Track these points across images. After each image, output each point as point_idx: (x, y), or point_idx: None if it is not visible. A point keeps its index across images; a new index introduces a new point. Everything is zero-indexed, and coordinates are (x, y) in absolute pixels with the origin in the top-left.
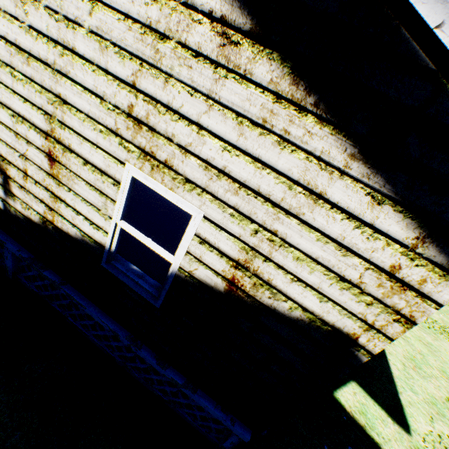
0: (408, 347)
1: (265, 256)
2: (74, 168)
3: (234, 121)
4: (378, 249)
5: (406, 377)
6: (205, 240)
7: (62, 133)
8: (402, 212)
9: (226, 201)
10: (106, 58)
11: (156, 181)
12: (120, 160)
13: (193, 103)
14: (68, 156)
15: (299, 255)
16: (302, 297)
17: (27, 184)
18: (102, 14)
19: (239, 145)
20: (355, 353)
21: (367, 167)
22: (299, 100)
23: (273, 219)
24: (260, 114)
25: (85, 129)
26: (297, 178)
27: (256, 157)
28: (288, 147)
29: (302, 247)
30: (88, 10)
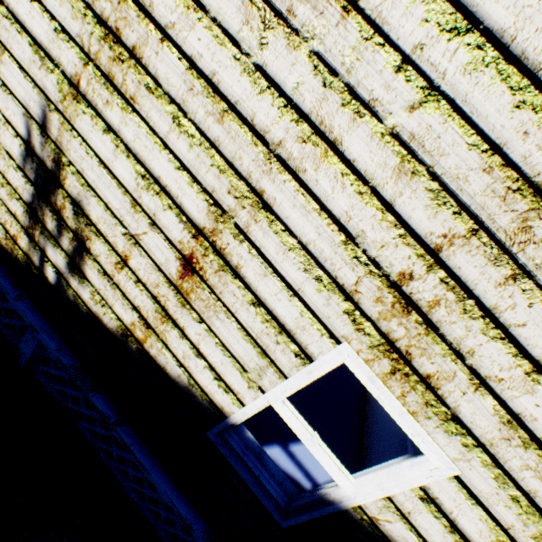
0: None
1: None
2: (227, 298)
3: None
4: None
5: None
6: (432, 500)
7: (231, 244)
8: None
9: (515, 478)
10: (400, 186)
11: (389, 390)
12: (331, 331)
13: None
14: (225, 278)
15: None
16: None
17: (117, 274)
18: (437, 119)
19: None
20: None
21: None
22: None
23: None
24: None
25: (286, 261)
26: None
27: None
28: None
29: None
30: (409, 99)
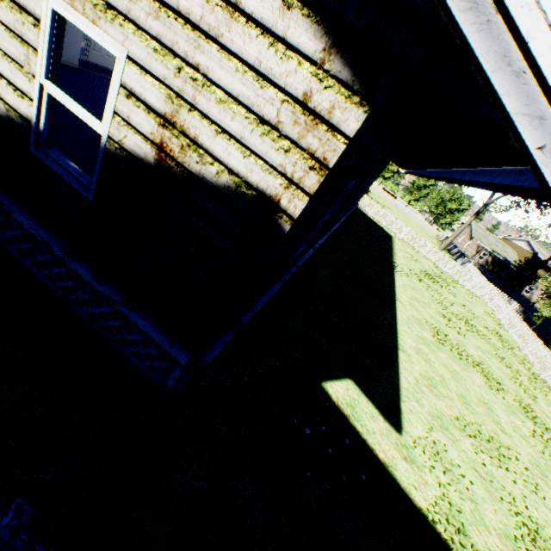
0: (429, 369)
1: (190, 104)
2: None
3: None
4: (292, 73)
5: (416, 390)
6: (132, 93)
7: None
8: (310, 16)
9: (148, 31)
10: None
11: (78, 13)
12: None
13: None
14: None
15: (221, 96)
16: (227, 155)
17: None
18: None
19: None
20: (279, 223)
21: None
22: None
23: (194, 49)
24: None
25: None
26: None
27: None
28: None
29: (223, 84)
30: None
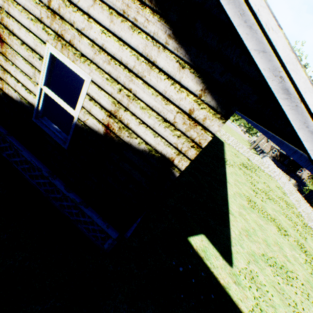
0: (246, 224)
1: (125, 107)
2: (15, 48)
3: (108, 12)
4: (183, 99)
5: (239, 239)
6: (92, 98)
7: (8, 21)
8: (194, 73)
9: (104, 69)
10: None
11: (65, 56)
12: (43, 41)
13: None
14: (12, 39)
15: (143, 106)
16: (145, 134)
17: None
18: None
19: (111, 29)
20: (172, 171)
21: (177, 43)
22: None
23: (129, 81)
24: (122, 7)
25: (22, 18)
26: (142, 52)
27: (120, 37)
28: (137, 30)
29: (144, 100)
30: None
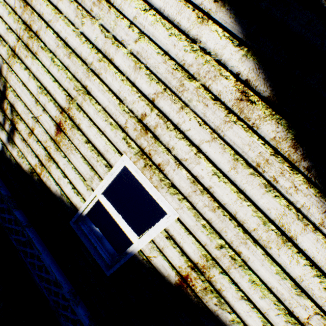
0: None
1: (223, 269)
2: (75, 142)
3: (231, 156)
4: None
5: None
6: (171, 237)
7: (76, 113)
8: None
9: (202, 213)
10: (136, 75)
11: (145, 176)
12: (119, 150)
13: (200, 131)
14: (74, 131)
15: (255, 279)
16: (246, 314)
17: (29, 139)
18: (145, 44)
19: (229, 175)
20: None
21: None
22: (294, 160)
23: (240, 242)
24: (256, 158)
25: (98, 117)
26: (273, 218)
27: (241, 189)
28: (273, 192)
29: (260, 273)
30: (134, 38)
